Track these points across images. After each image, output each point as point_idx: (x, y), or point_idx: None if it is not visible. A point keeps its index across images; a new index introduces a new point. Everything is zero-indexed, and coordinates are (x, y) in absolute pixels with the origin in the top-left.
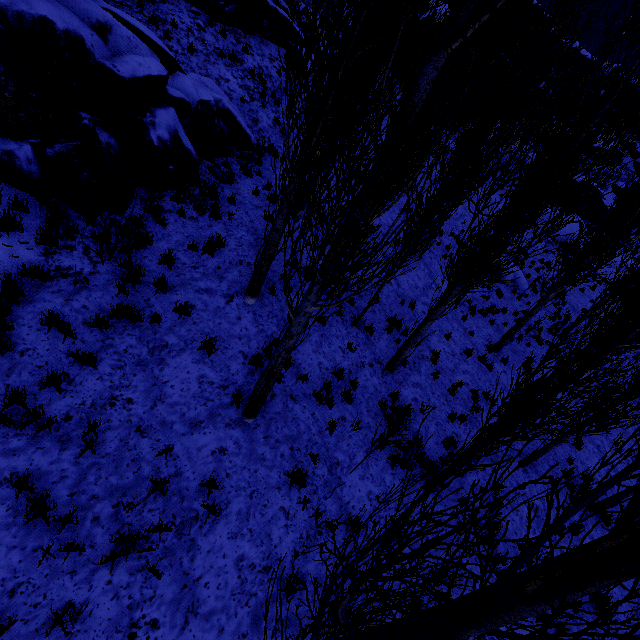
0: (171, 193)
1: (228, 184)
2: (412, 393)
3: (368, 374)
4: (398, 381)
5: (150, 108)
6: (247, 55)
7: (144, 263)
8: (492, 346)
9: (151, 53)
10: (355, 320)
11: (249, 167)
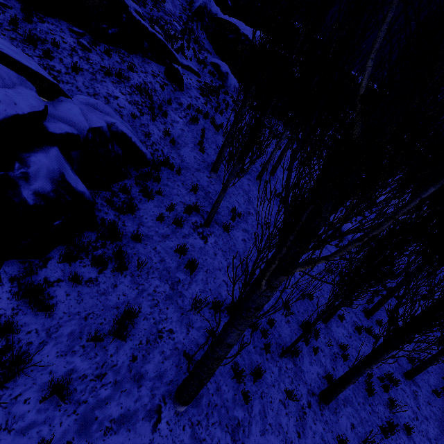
0: (59, 250)
1: (129, 213)
2: (347, 418)
3: (312, 423)
4: (333, 409)
5: (20, 155)
6: (132, 72)
7: (14, 414)
8: (369, 313)
9: (21, 81)
10: (283, 351)
11: (148, 186)
